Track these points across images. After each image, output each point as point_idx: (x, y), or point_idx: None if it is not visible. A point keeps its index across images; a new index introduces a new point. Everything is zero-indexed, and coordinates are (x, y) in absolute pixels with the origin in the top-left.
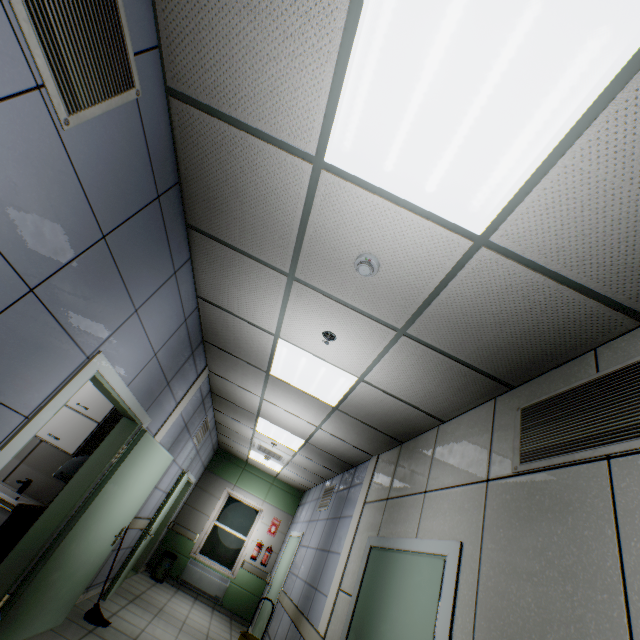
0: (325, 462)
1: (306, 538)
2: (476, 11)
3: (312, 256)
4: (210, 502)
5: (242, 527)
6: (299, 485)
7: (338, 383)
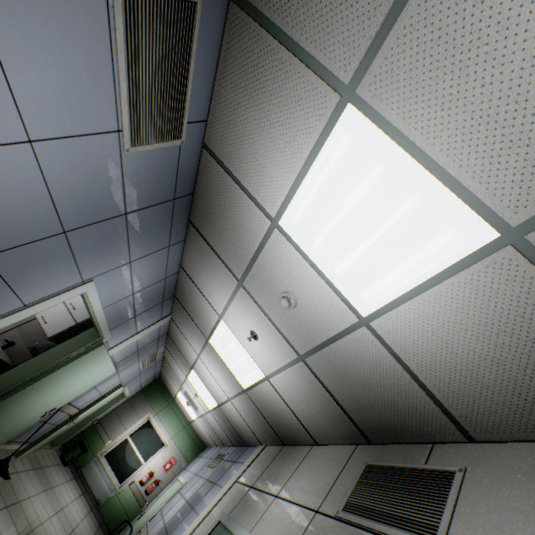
0: (227, 430)
1: (186, 487)
2: (381, 185)
3: (257, 276)
4: (132, 418)
5: (146, 451)
6: (204, 439)
7: (251, 372)
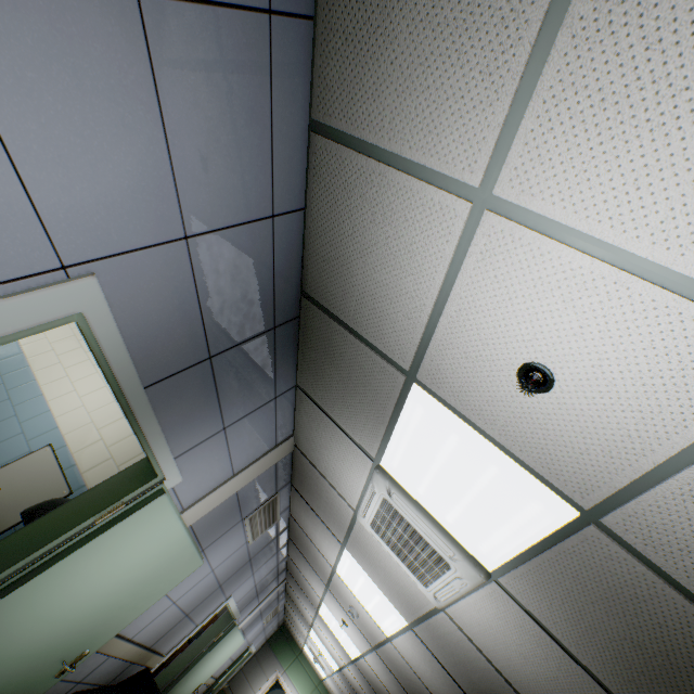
0: None
1: None
2: (367, 583)
3: (334, 588)
4: (260, 678)
5: None
6: None
7: (352, 647)
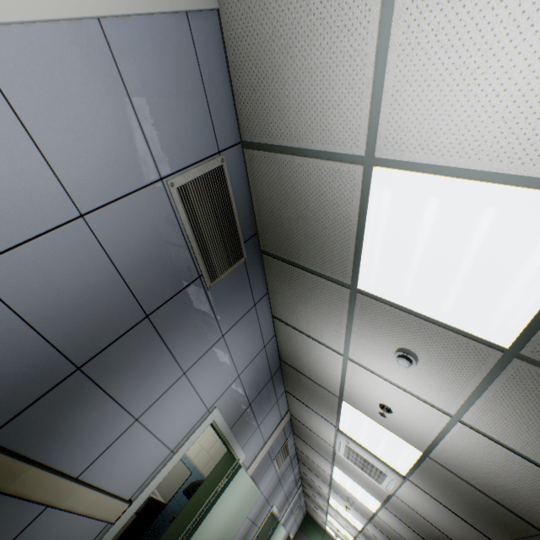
0: None
1: None
2: (352, 483)
3: (335, 487)
4: None
5: None
6: None
7: (357, 522)
